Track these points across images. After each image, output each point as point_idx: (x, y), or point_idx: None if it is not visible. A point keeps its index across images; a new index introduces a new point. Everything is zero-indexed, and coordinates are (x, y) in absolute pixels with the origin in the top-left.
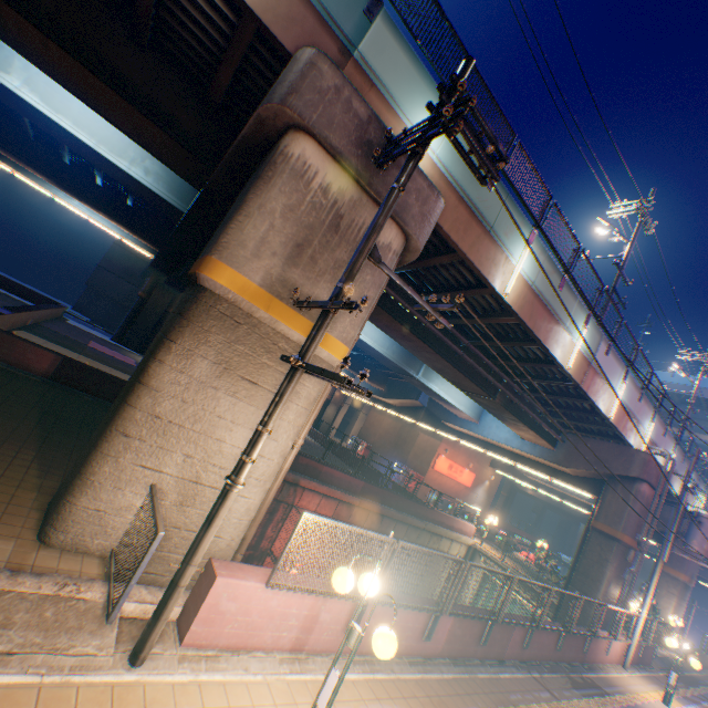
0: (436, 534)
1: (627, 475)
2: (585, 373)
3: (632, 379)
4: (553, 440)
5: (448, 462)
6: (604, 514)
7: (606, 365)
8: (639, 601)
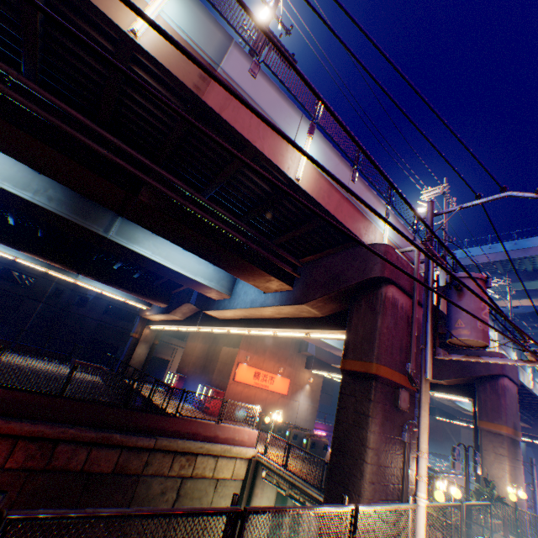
0: (185, 454)
1: (366, 278)
2: (208, 81)
3: (330, 145)
4: (288, 277)
5: (253, 371)
6: (353, 346)
7: (262, 95)
8: (448, 475)
